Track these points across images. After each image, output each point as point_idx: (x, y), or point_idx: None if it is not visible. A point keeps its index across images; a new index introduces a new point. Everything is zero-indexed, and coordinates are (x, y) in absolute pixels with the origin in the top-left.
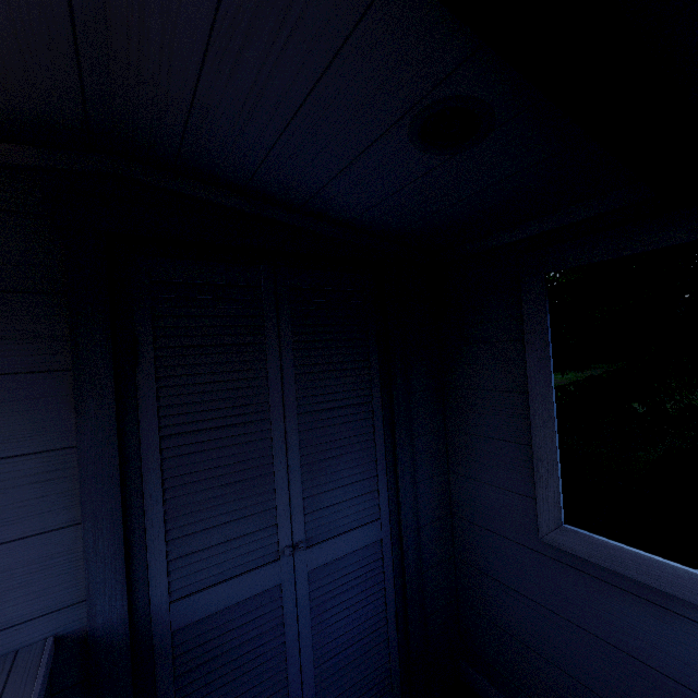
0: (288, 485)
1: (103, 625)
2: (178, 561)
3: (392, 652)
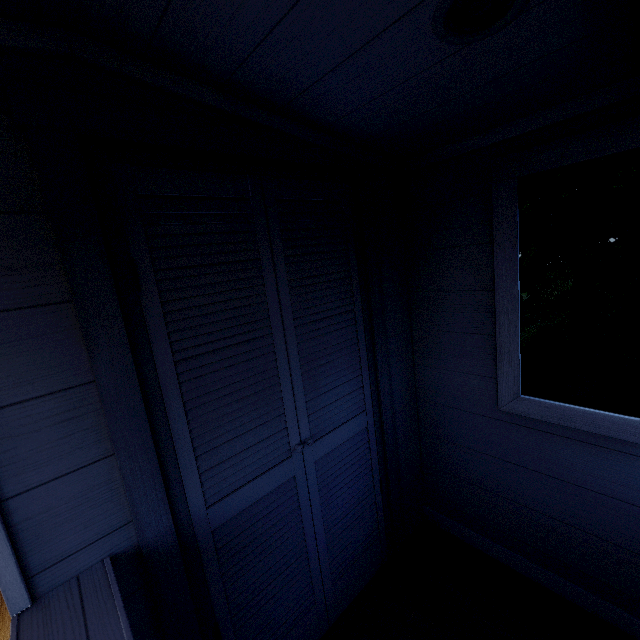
0: (292, 393)
1: (153, 538)
2: (208, 472)
3: (378, 511)
